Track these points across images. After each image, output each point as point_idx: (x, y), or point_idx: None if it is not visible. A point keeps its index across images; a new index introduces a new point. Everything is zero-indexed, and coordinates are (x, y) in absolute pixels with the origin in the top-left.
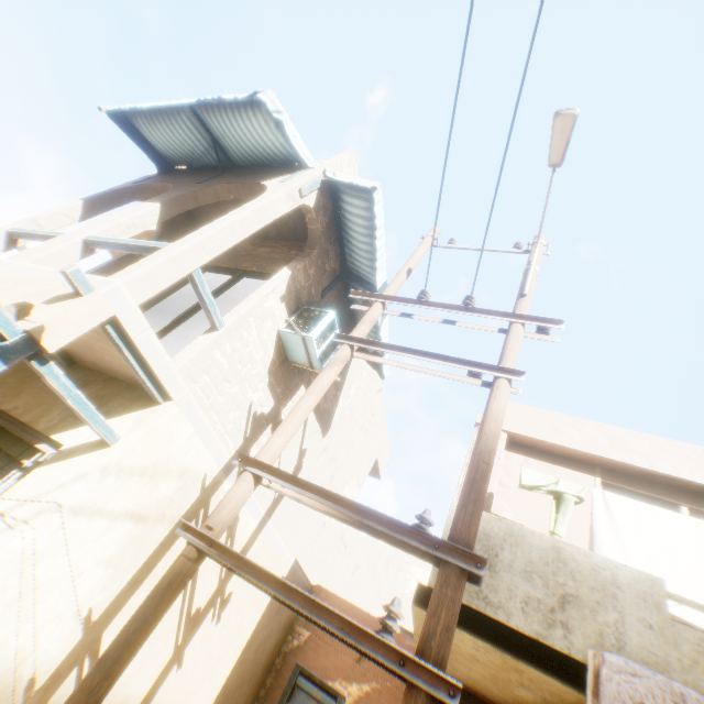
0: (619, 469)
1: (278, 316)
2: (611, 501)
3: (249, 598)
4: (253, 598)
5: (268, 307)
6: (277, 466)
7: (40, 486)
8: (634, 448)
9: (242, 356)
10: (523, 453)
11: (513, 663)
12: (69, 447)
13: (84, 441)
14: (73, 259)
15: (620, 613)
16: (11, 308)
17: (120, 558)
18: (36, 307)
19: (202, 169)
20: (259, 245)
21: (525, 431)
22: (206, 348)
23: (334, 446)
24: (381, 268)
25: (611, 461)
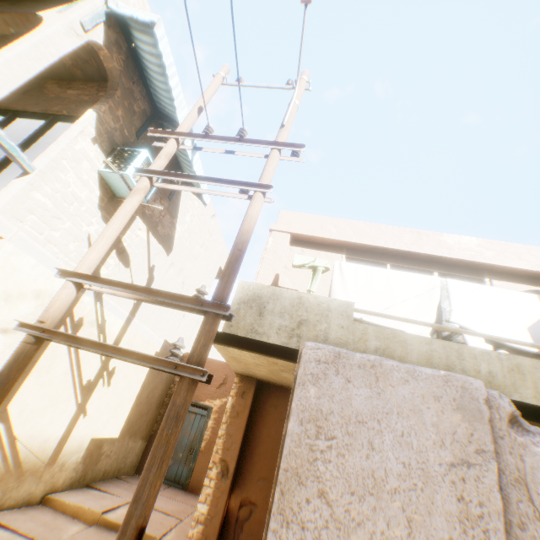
0: (357, 247)
1: (95, 157)
2: (344, 266)
3: (132, 369)
4: (135, 369)
5: (81, 149)
6: (131, 281)
7: None
8: (367, 233)
9: (67, 196)
10: (301, 246)
11: (271, 361)
12: None
13: None
14: None
15: (329, 324)
16: None
17: (1, 360)
18: None
19: None
20: (67, 88)
21: (301, 231)
22: (23, 190)
23: (180, 261)
24: (180, 108)
25: (352, 243)
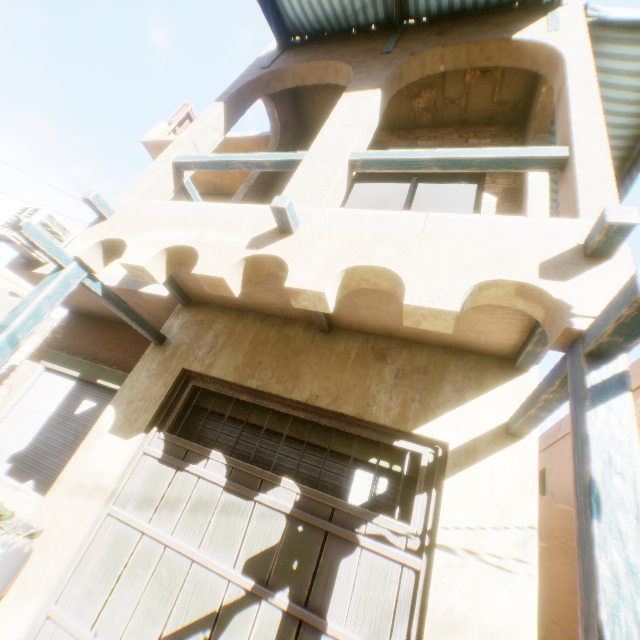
0: None
1: None
2: None
3: None
4: None
5: None
6: None
7: (478, 506)
8: None
9: None
10: None
11: None
12: (457, 445)
13: (470, 435)
14: (342, 191)
15: None
16: (466, 292)
17: None
18: (544, 288)
19: (345, 36)
20: (411, 138)
21: None
22: None
23: None
24: None
25: None
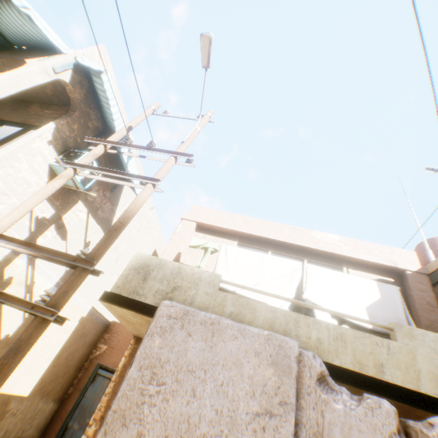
0: (247, 236)
1: (48, 154)
2: (229, 249)
3: (54, 329)
4: (58, 329)
5: (37, 147)
6: (66, 251)
7: None
8: (255, 226)
9: (17, 179)
10: (204, 233)
11: (146, 319)
12: None
13: None
14: None
15: (197, 290)
16: None
17: None
18: None
19: None
20: (46, 108)
21: (205, 221)
22: None
23: (116, 240)
24: (120, 126)
25: (242, 233)
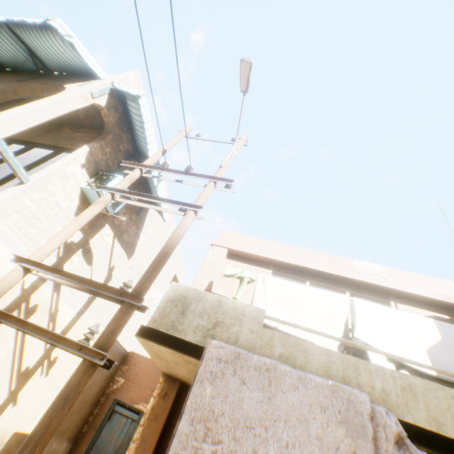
0: (282, 265)
1: (81, 177)
2: (266, 279)
3: (74, 361)
4: (77, 361)
5: (71, 171)
6: (90, 277)
7: None
8: (290, 254)
9: (50, 203)
10: (235, 260)
11: (186, 359)
12: None
13: None
14: None
15: (241, 327)
16: None
17: None
18: None
19: (28, 73)
20: (77, 131)
21: (237, 247)
22: (15, 195)
23: (139, 265)
24: (152, 149)
25: (277, 261)
